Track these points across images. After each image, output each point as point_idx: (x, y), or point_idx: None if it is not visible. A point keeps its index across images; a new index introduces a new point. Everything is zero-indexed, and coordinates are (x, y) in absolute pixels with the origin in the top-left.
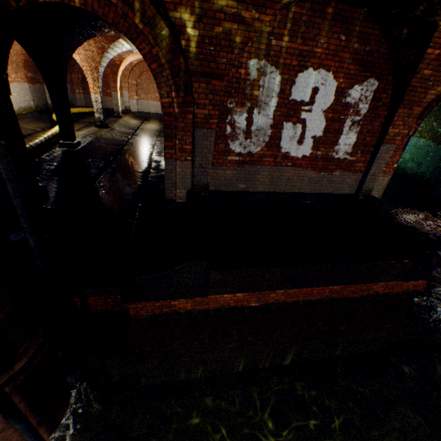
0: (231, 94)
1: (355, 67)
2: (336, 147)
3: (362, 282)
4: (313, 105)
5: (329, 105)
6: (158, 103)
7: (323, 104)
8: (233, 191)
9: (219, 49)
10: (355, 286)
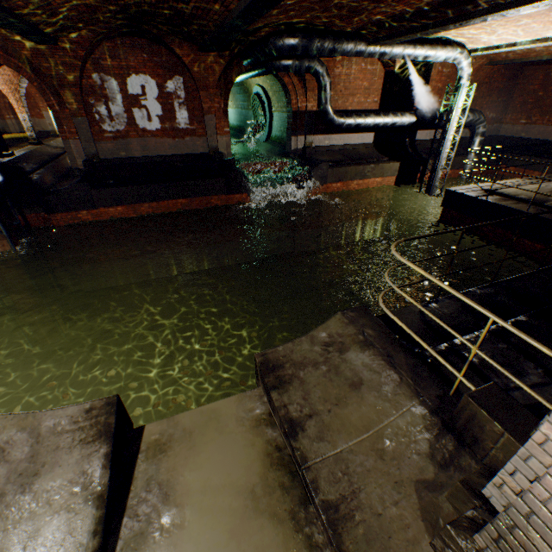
0: (90, 95)
1: (162, 71)
2: (177, 121)
3: (199, 196)
4: (147, 96)
5: (157, 95)
6: None
7: (153, 95)
8: (118, 158)
9: (67, 72)
10: (198, 201)
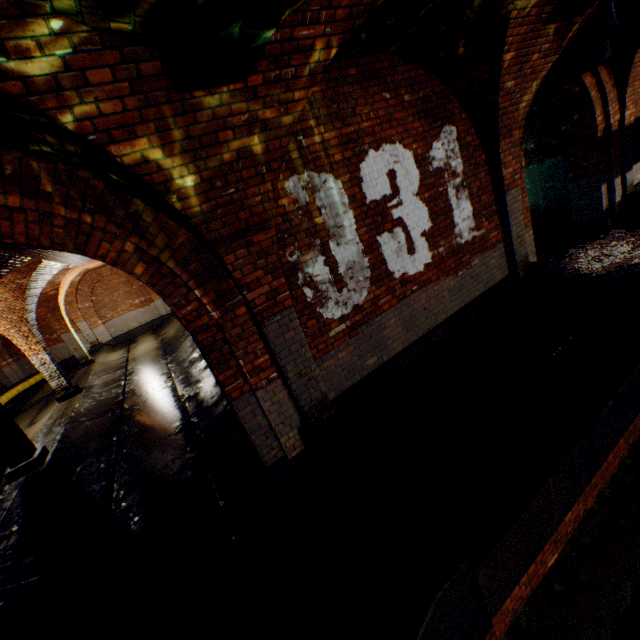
0: (285, 242)
1: (420, 123)
2: (455, 229)
3: None
4: (399, 194)
5: (417, 184)
6: (136, 311)
7: (410, 186)
8: (365, 378)
9: (243, 186)
10: None
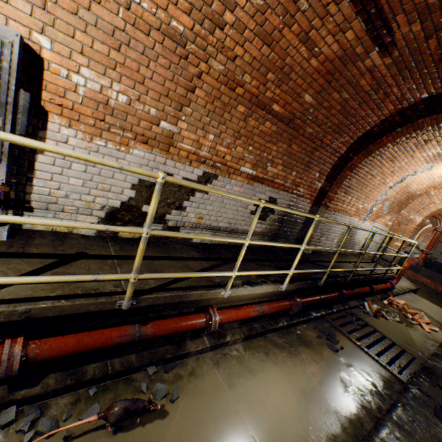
0: None
1: None
2: None
3: None
4: None
5: None
6: None
7: None
8: None
9: None
10: None
